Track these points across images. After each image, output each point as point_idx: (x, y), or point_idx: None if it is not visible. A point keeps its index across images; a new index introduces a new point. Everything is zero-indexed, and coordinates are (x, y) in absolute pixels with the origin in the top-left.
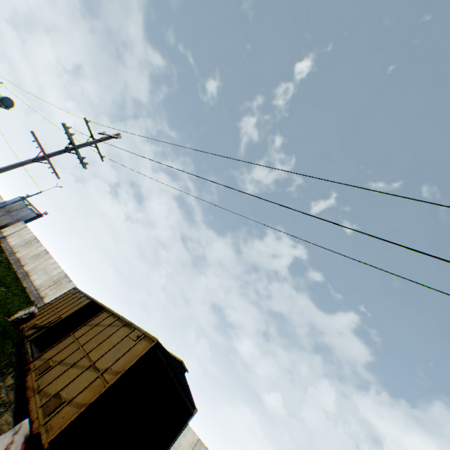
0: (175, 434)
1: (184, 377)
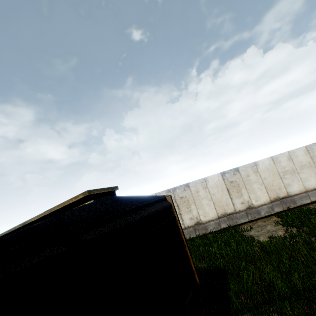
0: (181, 242)
1: (123, 200)
